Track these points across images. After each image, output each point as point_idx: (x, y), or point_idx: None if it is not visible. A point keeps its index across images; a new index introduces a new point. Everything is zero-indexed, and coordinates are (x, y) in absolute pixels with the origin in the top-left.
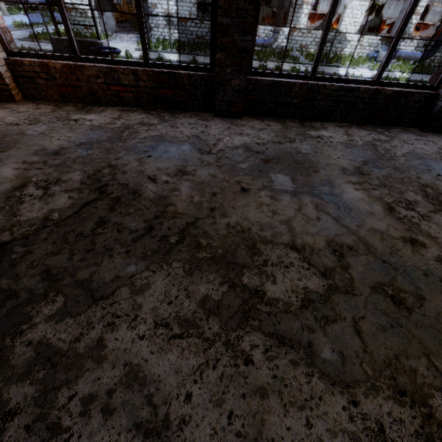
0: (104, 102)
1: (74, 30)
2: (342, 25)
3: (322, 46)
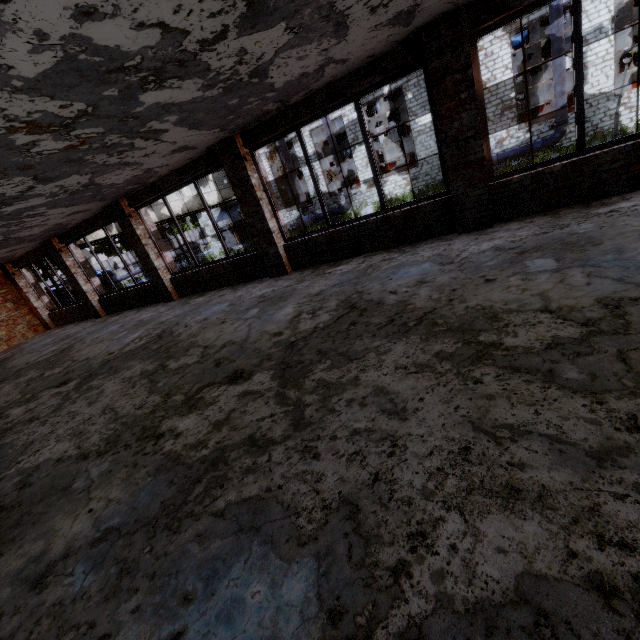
0: (72, 322)
1: (215, 253)
2: (420, 160)
3: (109, 279)
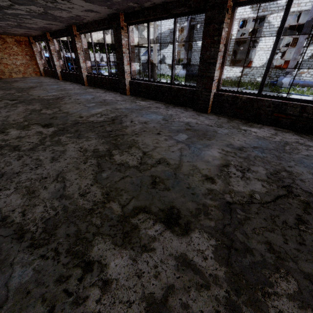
0: (50, 77)
1: (136, 72)
2: (253, 65)
3: (66, 63)
